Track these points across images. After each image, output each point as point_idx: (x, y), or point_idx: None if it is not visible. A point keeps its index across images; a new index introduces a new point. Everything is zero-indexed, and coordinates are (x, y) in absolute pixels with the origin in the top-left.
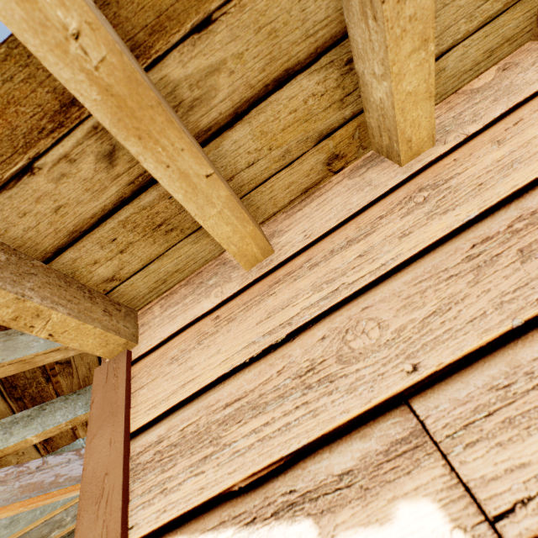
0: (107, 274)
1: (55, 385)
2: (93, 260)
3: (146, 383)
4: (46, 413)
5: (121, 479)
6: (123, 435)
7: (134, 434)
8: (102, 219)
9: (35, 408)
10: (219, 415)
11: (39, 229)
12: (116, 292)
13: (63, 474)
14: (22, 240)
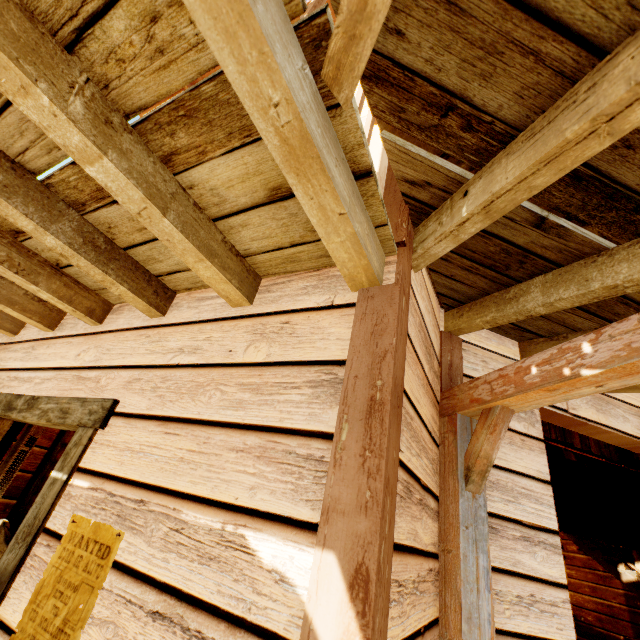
0: None
1: None
2: None
3: None
4: None
5: None
6: None
7: None
8: None
9: None
10: None
11: None
12: None
13: None
14: None
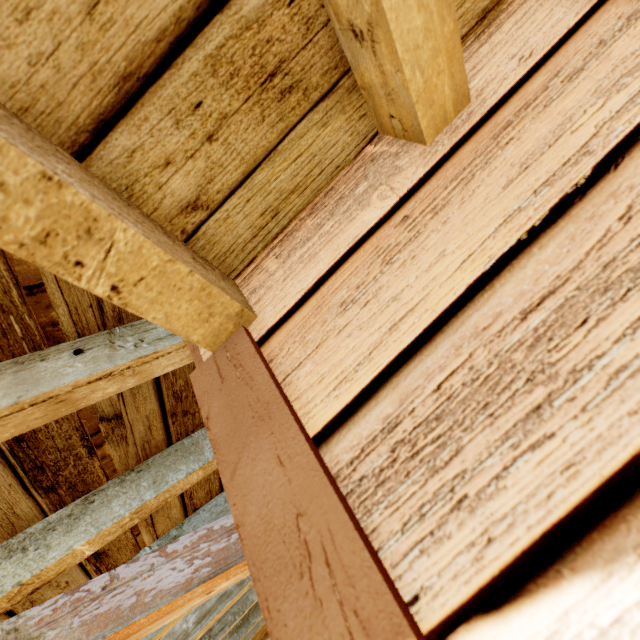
0: (186, 193)
1: (101, 462)
2: (163, 156)
3: (305, 357)
4: (96, 506)
5: (342, 512)
6: (305, 440)
7: (320, 437)
8: (175, 48)
9: (77, 502)
10: (519, 334)
11: (60, 62)
12: (201, 236)
13: (148, 589)
14: (28, 93)
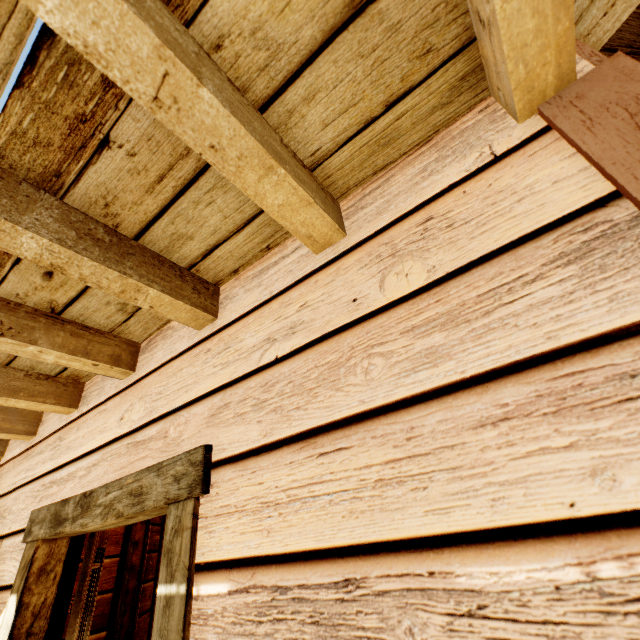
0: None
1: None
2: None
3: None
4: None
5: None
6: None
7: None
8: None
9: None
10: None
11: None
12: None
13: None
14: None
